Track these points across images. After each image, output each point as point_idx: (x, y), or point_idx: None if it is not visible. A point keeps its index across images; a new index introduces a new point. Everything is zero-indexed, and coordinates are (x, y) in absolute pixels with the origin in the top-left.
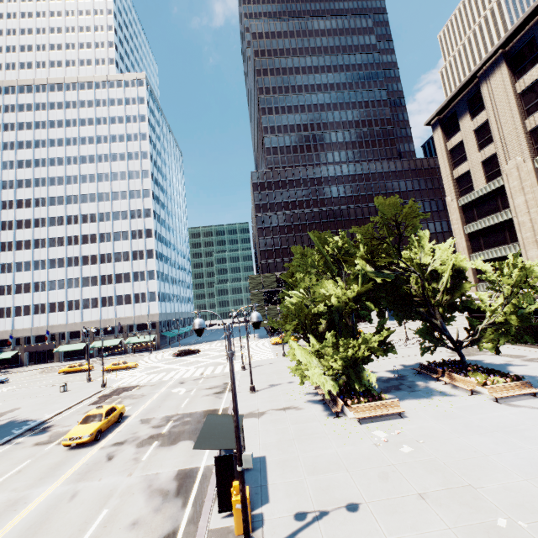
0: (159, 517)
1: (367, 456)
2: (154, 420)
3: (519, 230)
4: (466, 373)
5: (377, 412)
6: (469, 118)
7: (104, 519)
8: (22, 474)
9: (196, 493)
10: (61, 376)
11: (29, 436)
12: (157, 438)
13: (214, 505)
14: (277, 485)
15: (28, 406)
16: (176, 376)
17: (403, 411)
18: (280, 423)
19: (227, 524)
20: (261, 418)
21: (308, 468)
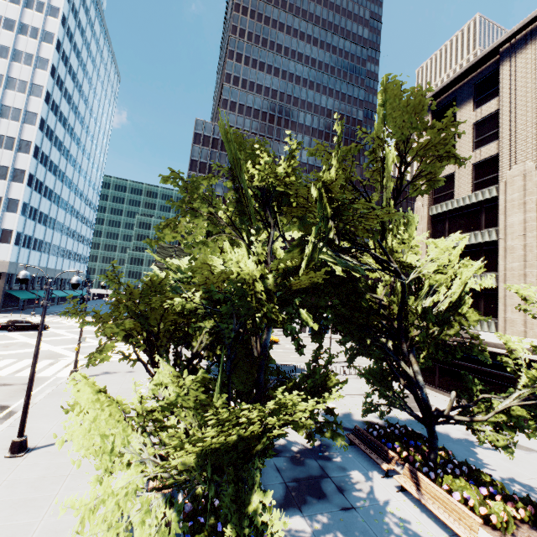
0: None
1: None
2: None
3: (503, 257)
4: (439, 474)
5: None
6: (472, 106)
7: None
8: None
9: None
10: None
11: None
12: None
13: None
14: None
15: None
16: None
17: None
18: None
19: None
20: None
21: None
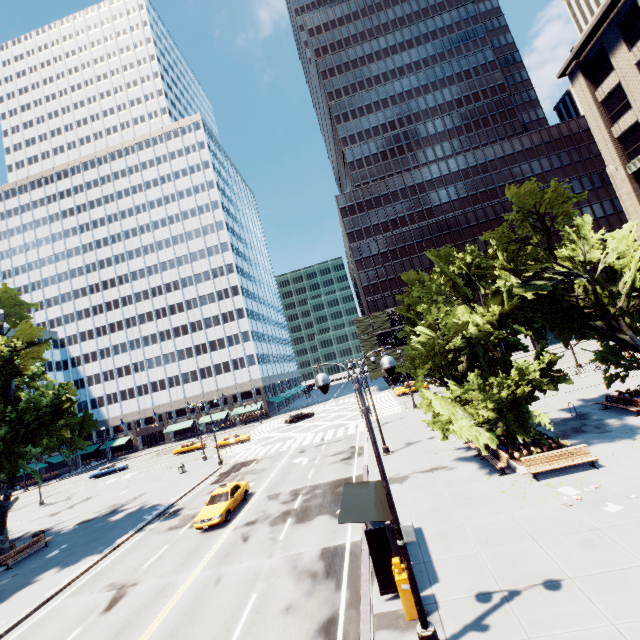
0: (313, 601)
1: (557, 520)
2: (282, 495)
3: None
4: None
5: (557, 463)
6: (625, 48)
7: (255, 605)
8: (163, 560)
9: (348, 574)
10: (176, 457)
11: (161, 521)
12: (290, 514)
13: (373, 586)
14: (444, 561)
15: (152, 491)
16: (294, 444)
17: (597, 459)
18: (430, 487)
19: (393, 607)
20: (404, 483)
21: (479, 539)
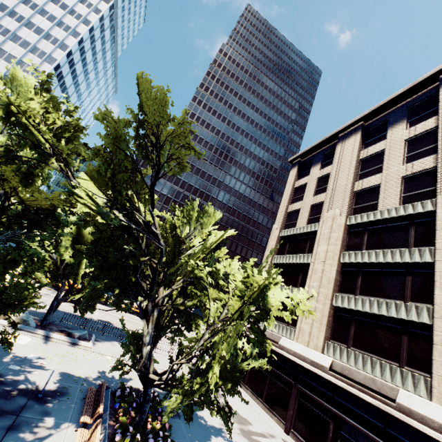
0: None
1: None
2: None
3: (310, 276)
4: (124, 437)
5: None
6: (319, 167)
7: None
8: None
9: None
10: None
11: None
12: None
13: None
14: None
15: None
16: None
17: None
18: None
19: None
20: None
21: None
